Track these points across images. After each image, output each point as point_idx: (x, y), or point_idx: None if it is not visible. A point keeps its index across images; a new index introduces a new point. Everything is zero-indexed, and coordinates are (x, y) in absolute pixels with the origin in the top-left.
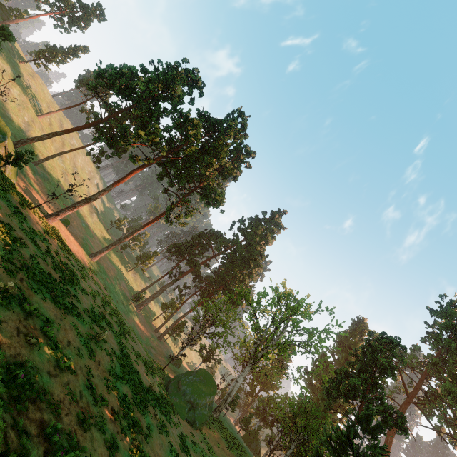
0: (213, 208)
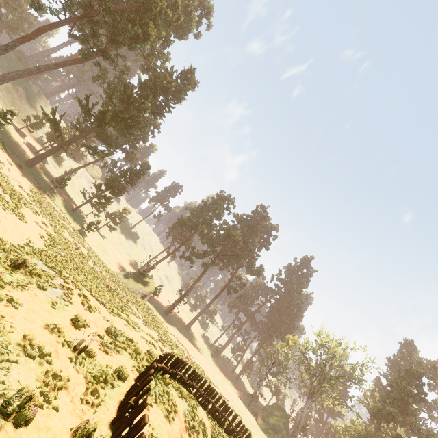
0: (257, 276)
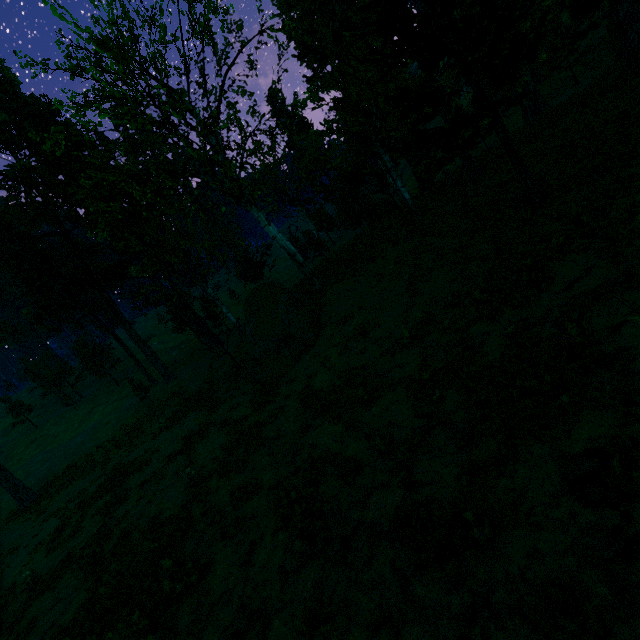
0: None
